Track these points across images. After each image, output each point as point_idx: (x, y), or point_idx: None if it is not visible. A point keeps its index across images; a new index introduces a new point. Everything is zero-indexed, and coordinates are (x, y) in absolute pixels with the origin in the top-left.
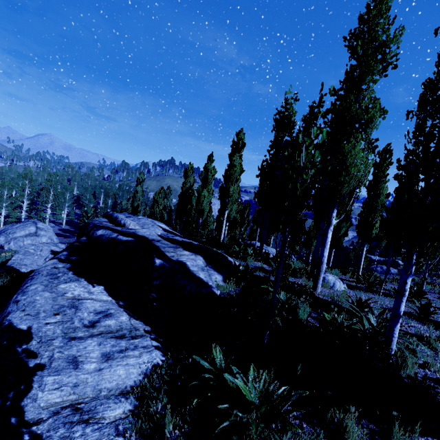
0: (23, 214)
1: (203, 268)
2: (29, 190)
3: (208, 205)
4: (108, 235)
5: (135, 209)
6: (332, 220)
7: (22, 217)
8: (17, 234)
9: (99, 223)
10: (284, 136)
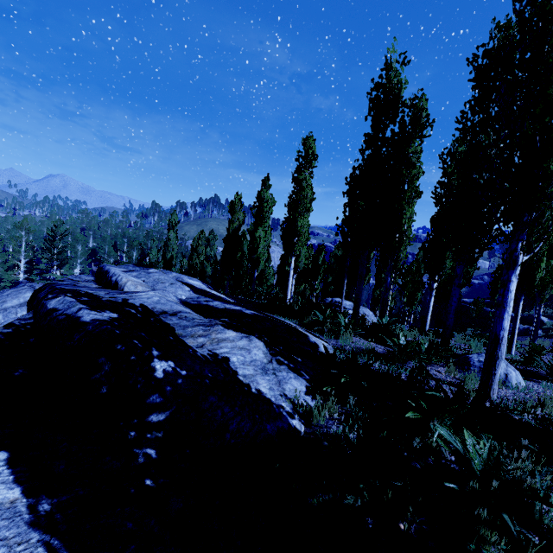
0: (20, 277)
1: (266, 367)
2: (26, 243)
3: (266, 250)
4: (63, 309)
5: (168, 262)
6: (518, 256)
7: (20, 280)
8: (8, 303)
9: (69, 285)
10: (387, 124)
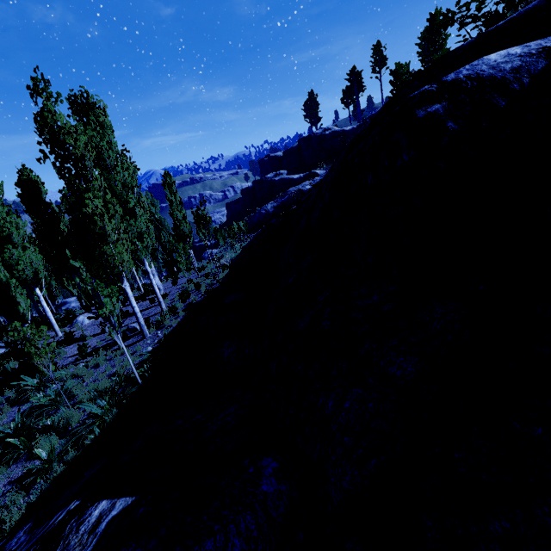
0: None
1: None
2: None
3: None
4: None
5: None
6: (38, 295)
7: None
8: None
9: None
10: None
